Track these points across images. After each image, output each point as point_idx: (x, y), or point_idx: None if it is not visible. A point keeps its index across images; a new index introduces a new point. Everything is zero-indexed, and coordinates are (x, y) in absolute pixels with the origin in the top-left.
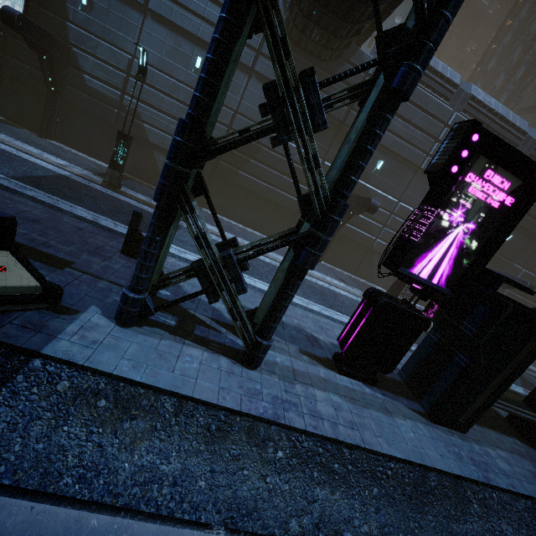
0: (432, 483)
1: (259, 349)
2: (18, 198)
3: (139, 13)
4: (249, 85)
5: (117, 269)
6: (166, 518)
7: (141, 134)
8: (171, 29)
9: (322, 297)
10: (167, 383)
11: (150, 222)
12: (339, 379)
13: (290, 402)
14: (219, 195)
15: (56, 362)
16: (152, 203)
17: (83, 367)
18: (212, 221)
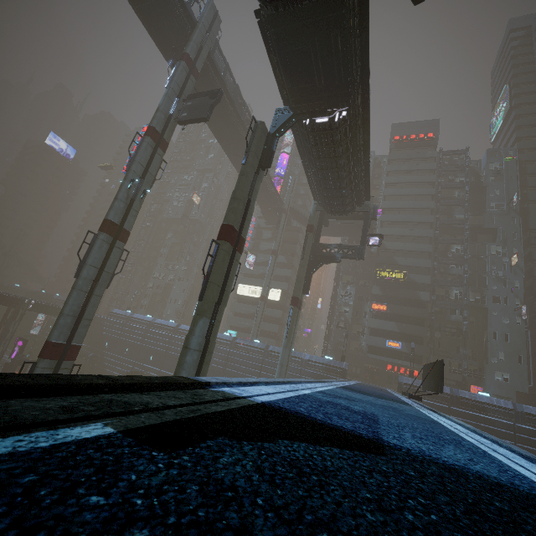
0: None
1: None
2: None
3: None
4: None
5: None
6: None
7: None
8: None
9: None
10: None
11: None
12: None
13: None
14: None
15: None
16: None
17: None
18: None
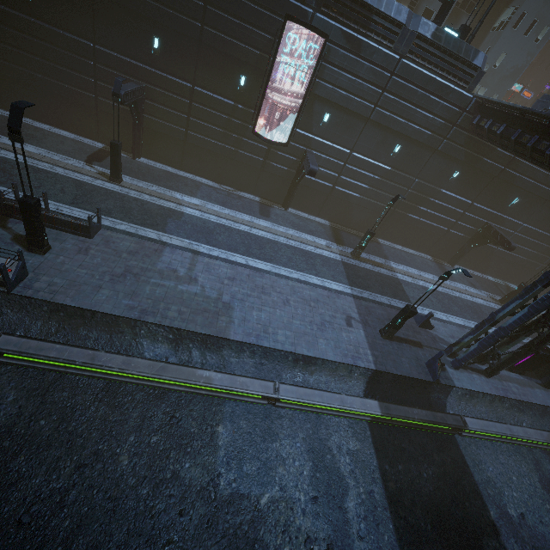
0: (548, 410)
1: (496, 374)
2: (370, 304)
3: (362, 122)
4: (430, 159)
5: (427, 339)
6: (499, 422)
7: (346, 198)
8: (382, 129)
9: (477, 315)
10: (480, 389)
11: (480, 348)
12: (511, 375)
13: (505, 389)
14: (389, 229)
15: (458, 388)
16: (371, 259)
17: (463, 388)
18: (394, 257)
